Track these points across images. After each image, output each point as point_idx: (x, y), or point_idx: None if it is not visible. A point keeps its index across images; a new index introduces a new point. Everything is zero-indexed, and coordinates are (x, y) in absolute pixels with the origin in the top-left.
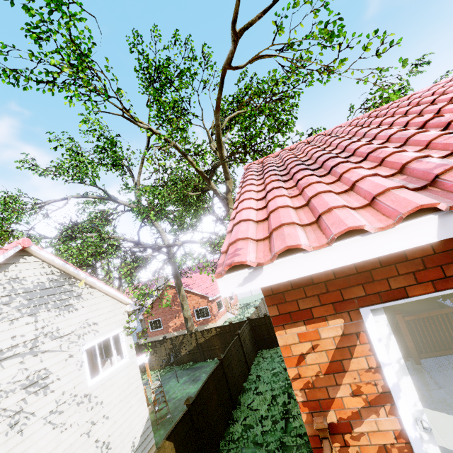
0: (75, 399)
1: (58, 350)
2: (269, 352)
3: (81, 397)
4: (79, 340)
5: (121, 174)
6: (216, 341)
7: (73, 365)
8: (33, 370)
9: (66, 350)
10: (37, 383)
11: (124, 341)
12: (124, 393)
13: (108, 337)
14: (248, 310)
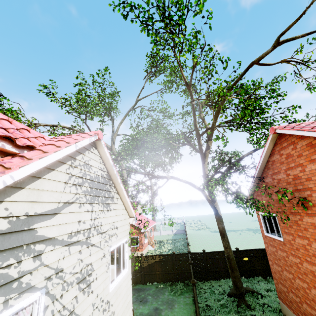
0: (102, 305)
1: (99, 246)
2: (205, 284)
3: (105, 303)
4: (109, 240)
5: (101, 121)
6: (157, 267)
7: (104, 266)
8: (85, 263)
9: (102, 248)
10: (85, 279)
11: (127, 251)
12: (124, 305)
13: (120, 243)
14: (165, 246)
